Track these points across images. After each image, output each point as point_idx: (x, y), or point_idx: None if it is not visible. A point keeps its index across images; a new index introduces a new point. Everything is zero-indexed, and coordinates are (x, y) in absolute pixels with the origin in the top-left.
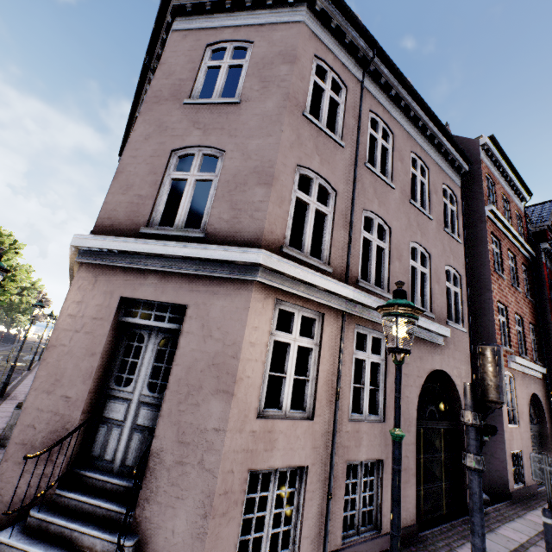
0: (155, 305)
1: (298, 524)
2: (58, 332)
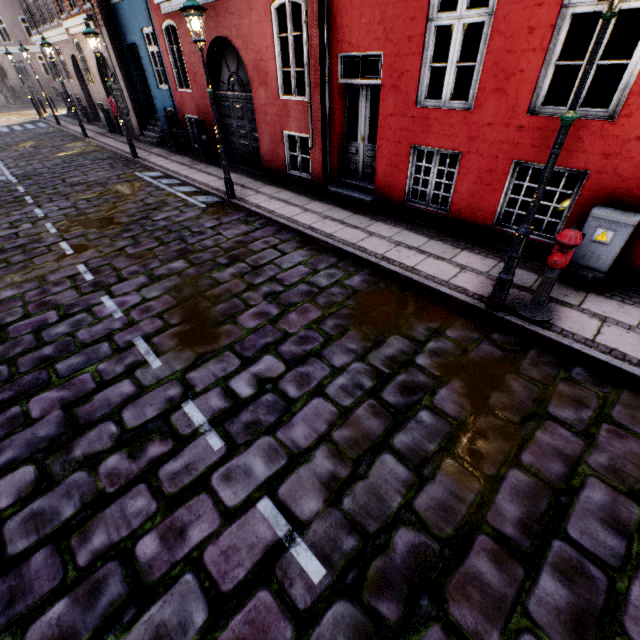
0: (18, 61)
1: None
2: (7, 70)
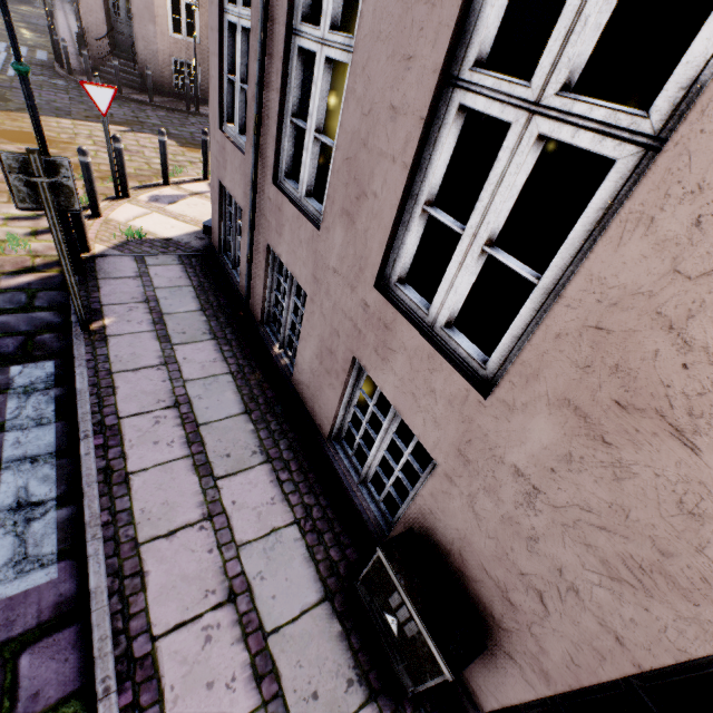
0: None
1: (200, 87)
2: None
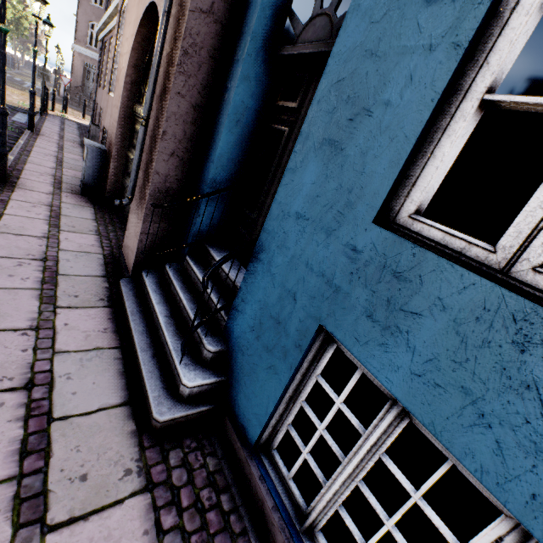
0: (91, 65)
1: None
2: (74, 67)
